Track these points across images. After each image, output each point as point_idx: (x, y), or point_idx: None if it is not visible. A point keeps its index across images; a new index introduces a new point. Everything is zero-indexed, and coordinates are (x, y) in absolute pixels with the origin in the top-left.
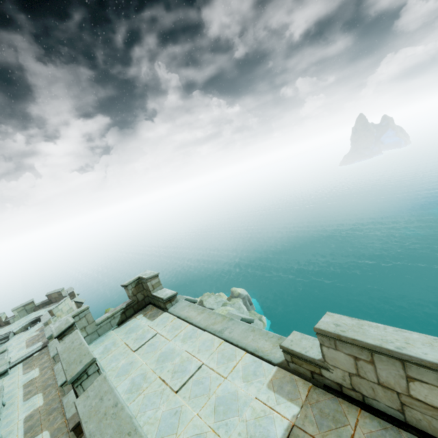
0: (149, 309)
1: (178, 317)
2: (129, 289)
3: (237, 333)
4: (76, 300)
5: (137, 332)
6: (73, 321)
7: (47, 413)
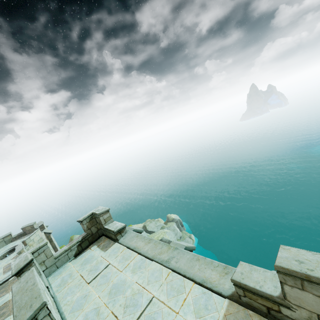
0: (102, 240)
1: (127, 248)
2: (84, 224)
3: (183, 263)
4: (45, 231)
5: (91, 263)
6: (31, 258)
7: None
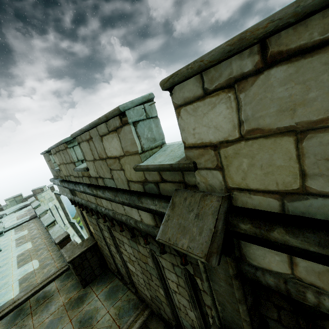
0: None
1: None
2: None
3: None
4: (56, 192)
5: None
6: None
7: (35, 251)
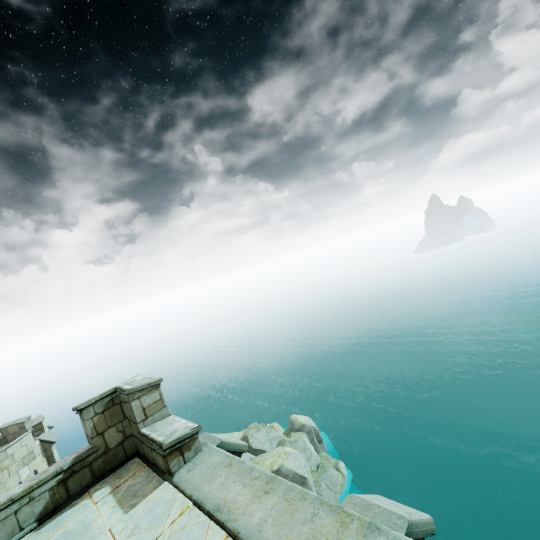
0: (130, 472)
1: (195, 505)
2: (87, 419)
3: None
4: (44, 437)
5: None
6: None
7: None
